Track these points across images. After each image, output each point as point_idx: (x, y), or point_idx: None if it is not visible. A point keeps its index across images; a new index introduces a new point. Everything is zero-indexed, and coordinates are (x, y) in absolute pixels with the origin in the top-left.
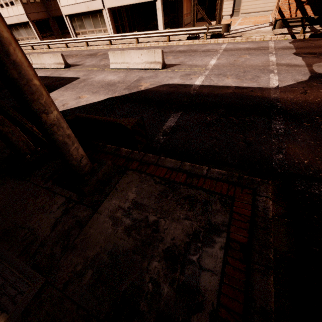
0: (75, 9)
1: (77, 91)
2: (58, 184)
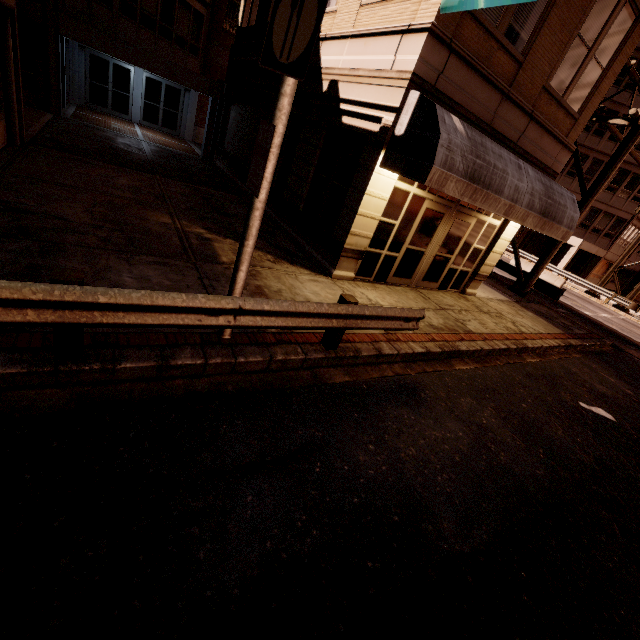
0: None
1: None
2: (511, 288)
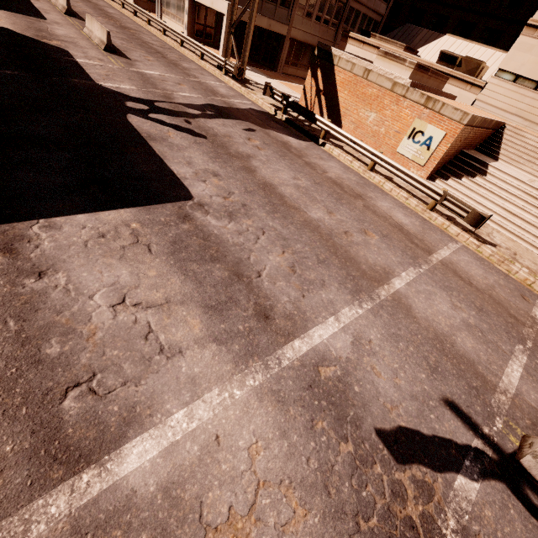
0: None
1: (8, 18)
2: None
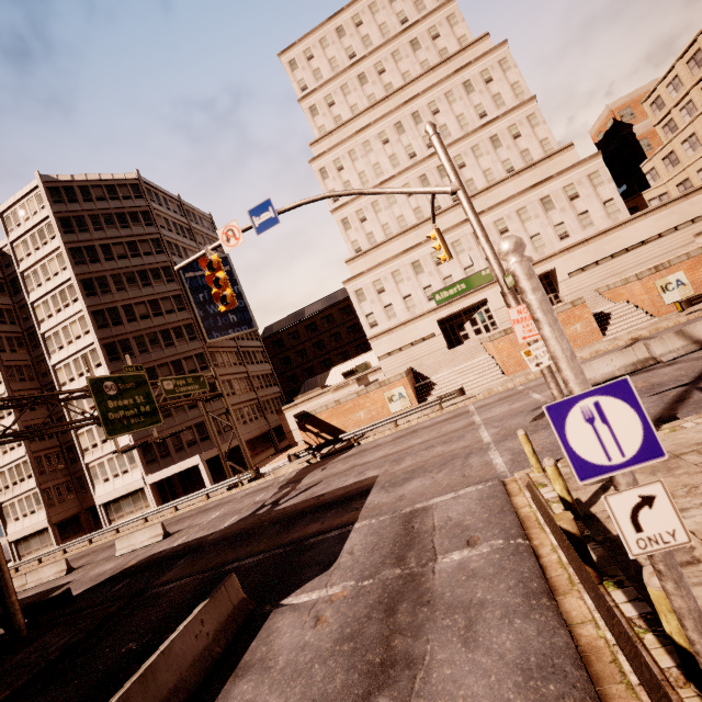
0: (112, 495)
1: None
2: None
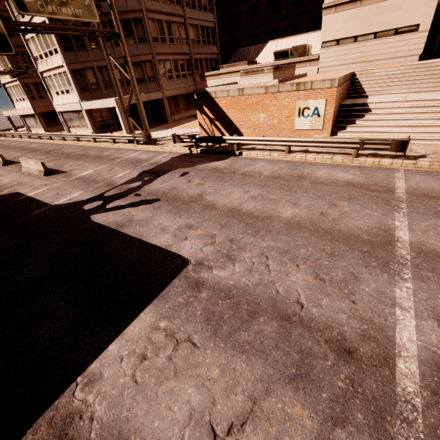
0: (64, 108)
1: None
2: None
